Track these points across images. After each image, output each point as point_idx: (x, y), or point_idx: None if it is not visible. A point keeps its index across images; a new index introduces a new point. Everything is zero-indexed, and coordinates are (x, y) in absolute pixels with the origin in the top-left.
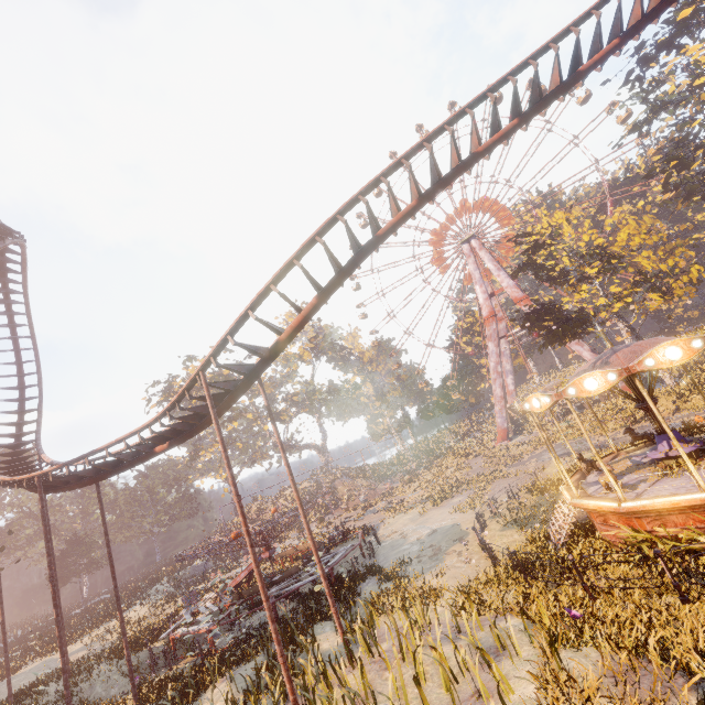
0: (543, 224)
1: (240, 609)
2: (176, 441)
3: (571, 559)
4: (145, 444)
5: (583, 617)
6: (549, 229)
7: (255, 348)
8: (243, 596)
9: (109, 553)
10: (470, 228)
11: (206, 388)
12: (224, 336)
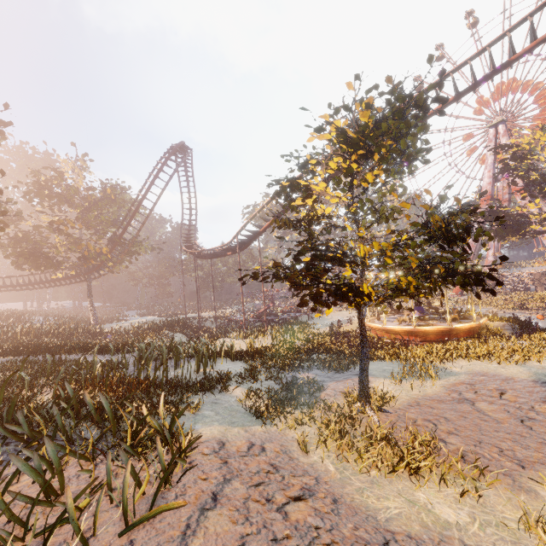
0: (523, 140)
1: (257, 321)
2: (233, 252)
3: (334, 330)
4: (225, 250)
5: (324, 344)
6: (532, 143)
7: (252, 232)
8: (257, 315)
9: (213, 283)
10: (506, 111)
11: (237, 241)
12: (242, 226)
